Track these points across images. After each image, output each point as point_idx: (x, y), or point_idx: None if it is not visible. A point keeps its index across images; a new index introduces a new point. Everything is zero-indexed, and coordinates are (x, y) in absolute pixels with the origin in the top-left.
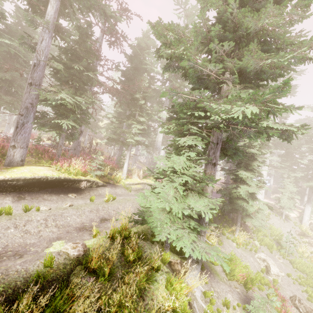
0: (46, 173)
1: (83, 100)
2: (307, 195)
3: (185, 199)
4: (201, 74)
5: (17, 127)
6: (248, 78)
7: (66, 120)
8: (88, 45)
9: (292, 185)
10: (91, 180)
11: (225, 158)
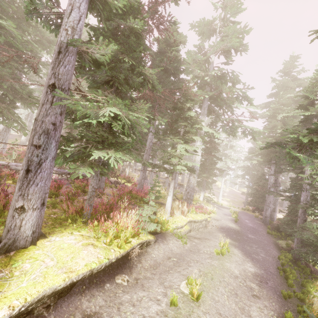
0: (88, 261)
1: (134, 114)
2: None
3: None
4: None
5: (28, 171)
6: None
7: (113, 151)
8: None
9: None
10: (143, 241)
11: (243, 170)
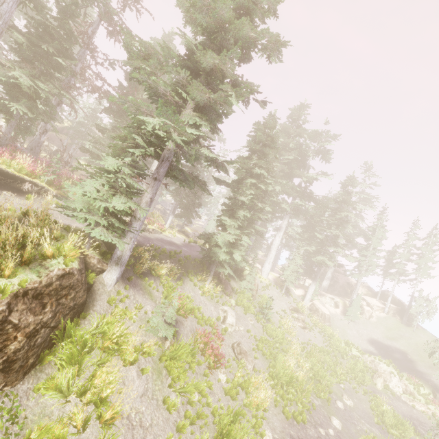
0: None
1: (47, 88)
2: (326, 279)
3: (111, 198)
4: (158, 91)
5: None
6: (206, 110)
7: (18, 104)
8: (67, 27)
9: (299, 257)
10: (40, 184)
11: None
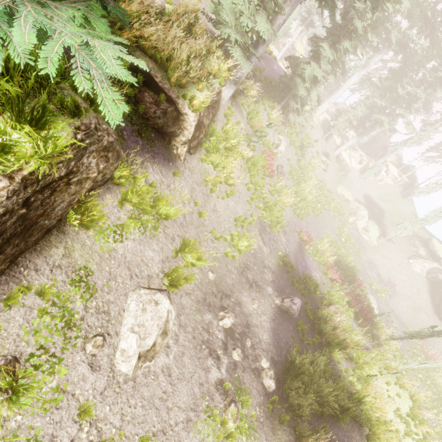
0: None
1: None
2: (369, 136)
3: (255, 14)
4: None
5: None
6: None
7: None
8: None
9: (363, 109)
10: None
11: None
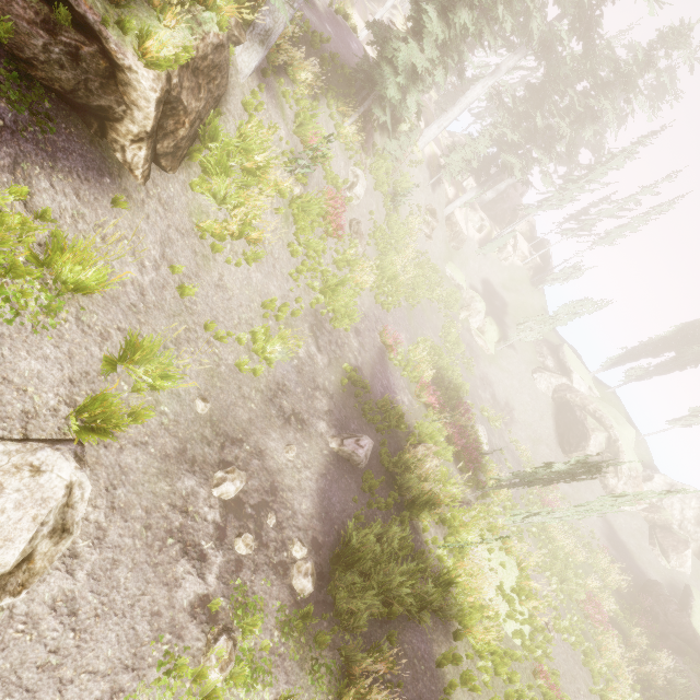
0: None
1: None
2: (494, 190)
3: None
4: None
5: None
6: None
7: None
8: None
9: (487, 142)
10: None
11: None
